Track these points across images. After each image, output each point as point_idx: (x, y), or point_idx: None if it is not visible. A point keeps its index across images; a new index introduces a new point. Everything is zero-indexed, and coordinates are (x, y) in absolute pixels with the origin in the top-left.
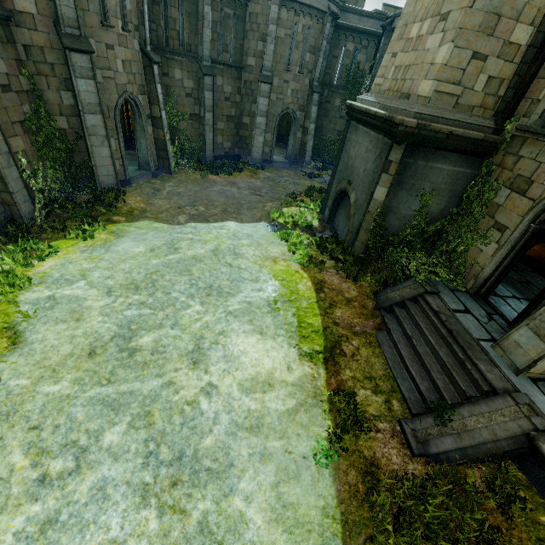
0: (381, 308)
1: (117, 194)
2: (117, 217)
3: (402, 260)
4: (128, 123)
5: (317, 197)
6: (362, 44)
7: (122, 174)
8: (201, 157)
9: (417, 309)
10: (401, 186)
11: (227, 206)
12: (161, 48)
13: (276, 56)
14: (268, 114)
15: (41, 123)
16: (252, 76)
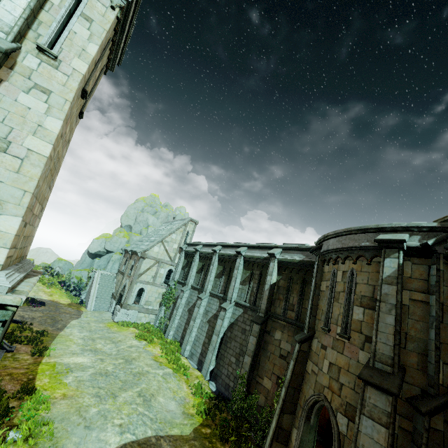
0: None
1: None
2: (209, 430)
3: None
4: None
5: None
6: None
7: None
8: None
9: None
10: None
11: None
12: None
13: None
14: None
15: None
16: None
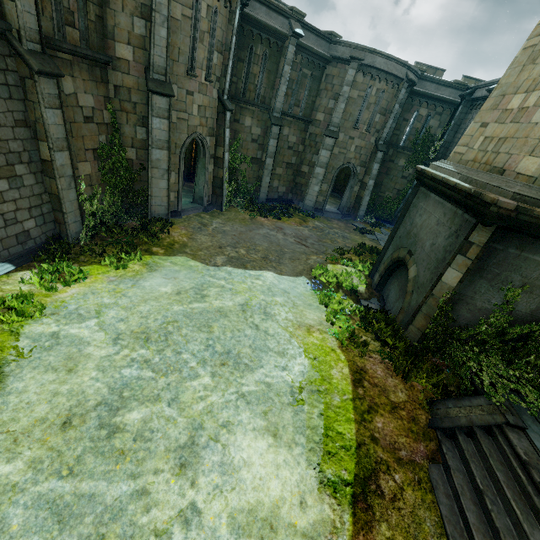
0: (437, 428)
1: (164, 224)
2: (156, 248)
3: (471, 363)
4: (194, 158)
5: (367, 256)
6: (436, 111)
7: (175, 205)
8: (254, 197)
9: (492, 446)
10: (481, 274)
11: (269, 252)
12: (237, 98)
13: (345, 114)
14: (328, 166)
15: (112, 152)
16: (318, 129)
